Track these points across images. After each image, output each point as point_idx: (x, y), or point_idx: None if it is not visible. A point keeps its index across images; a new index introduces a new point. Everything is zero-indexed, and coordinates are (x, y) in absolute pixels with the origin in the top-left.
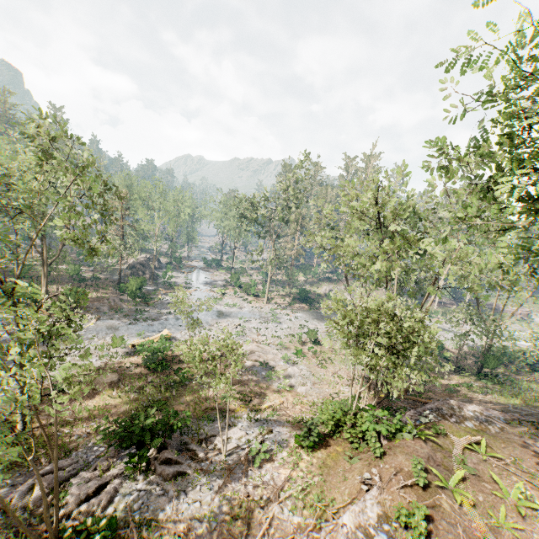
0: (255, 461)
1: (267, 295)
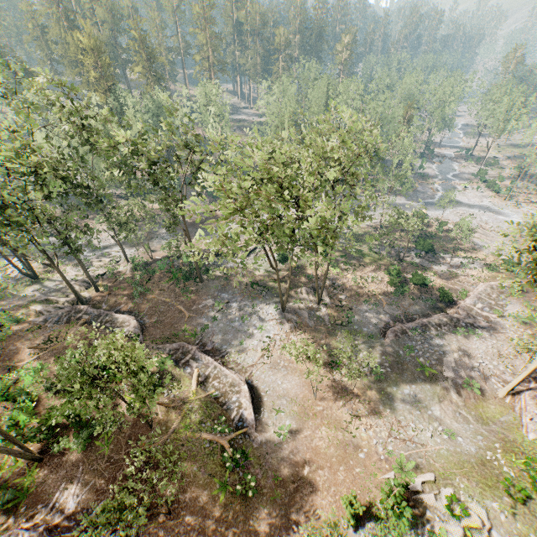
0: (463, 267)
1: (508, 193)
